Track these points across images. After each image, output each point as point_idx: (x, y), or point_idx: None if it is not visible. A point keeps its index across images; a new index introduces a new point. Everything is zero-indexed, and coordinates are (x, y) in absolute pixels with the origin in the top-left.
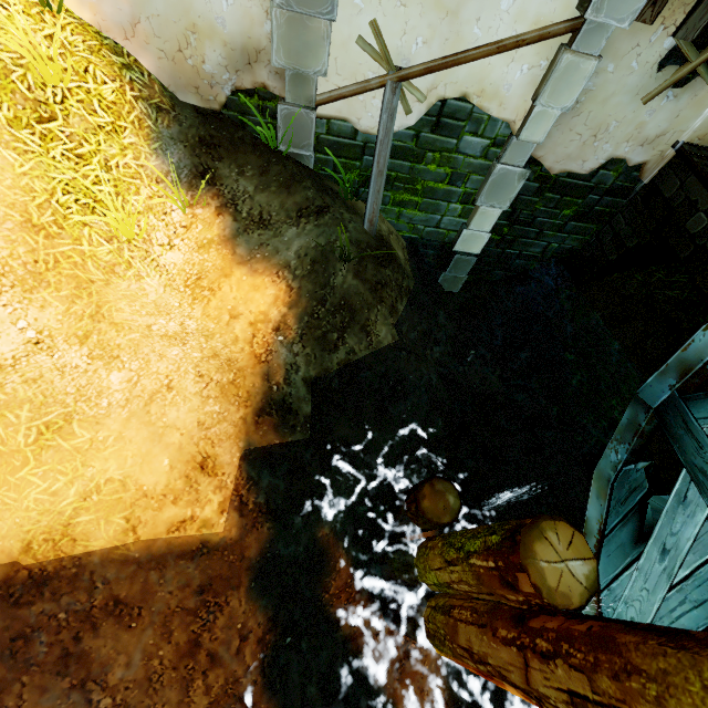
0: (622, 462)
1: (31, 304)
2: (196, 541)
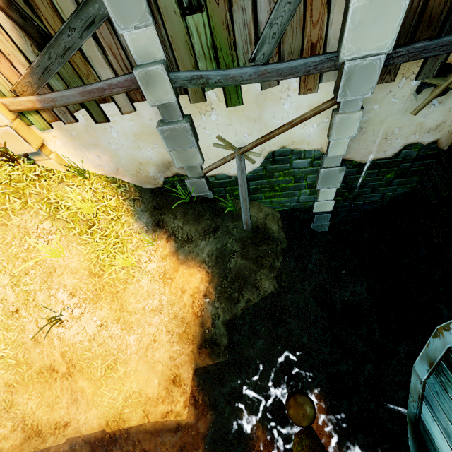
0: (419, 401)
1: (97, 309)
2: (175, 423)
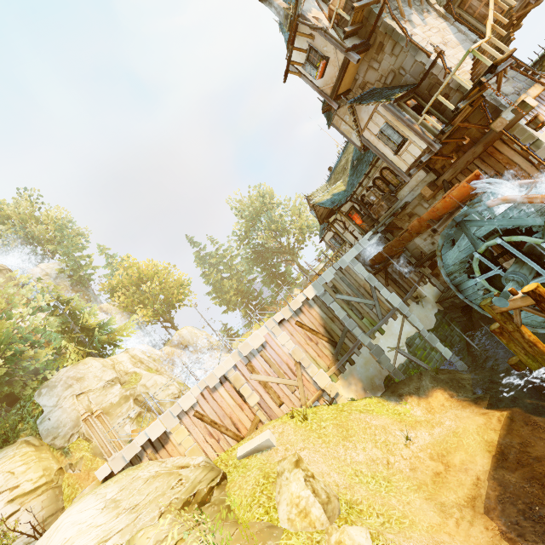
0: None
1: (419, 430)
2: (506, 419)
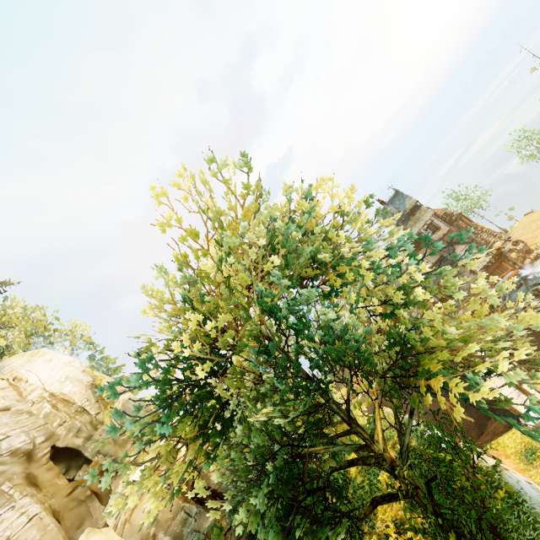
0: None
1: None
2: None
